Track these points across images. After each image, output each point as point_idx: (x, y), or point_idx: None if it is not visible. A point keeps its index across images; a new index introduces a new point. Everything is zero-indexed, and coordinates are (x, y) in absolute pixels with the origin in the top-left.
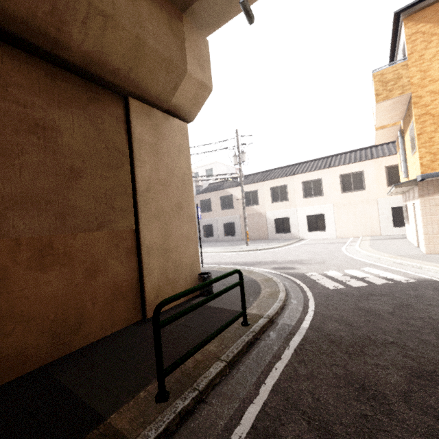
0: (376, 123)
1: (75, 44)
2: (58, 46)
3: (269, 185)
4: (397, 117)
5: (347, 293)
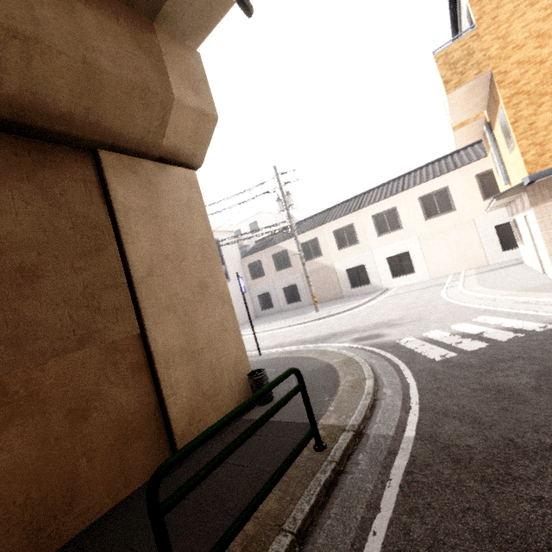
0: (452, 120)
1: None
2: None
3: (331, 228)
4: (478, 107)
5: (462, 364)
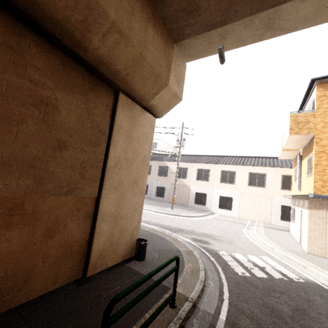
0: (285, 146)
1: (92, 48)
2: (79, 46)
3: (197, 167)
4: (300, 146)
5: (253, 284)
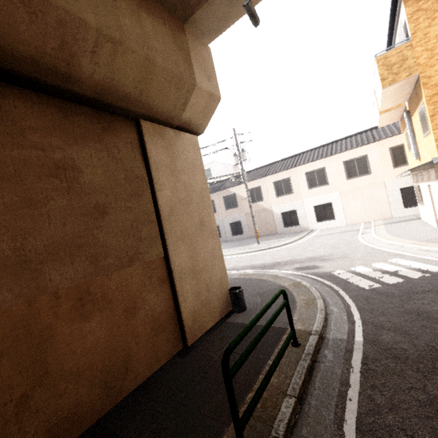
0: (381, 107)
1: (86, 76)
2: (69, 80)
3: (272, 180)
4: (402, 99)
5: (387, 293)
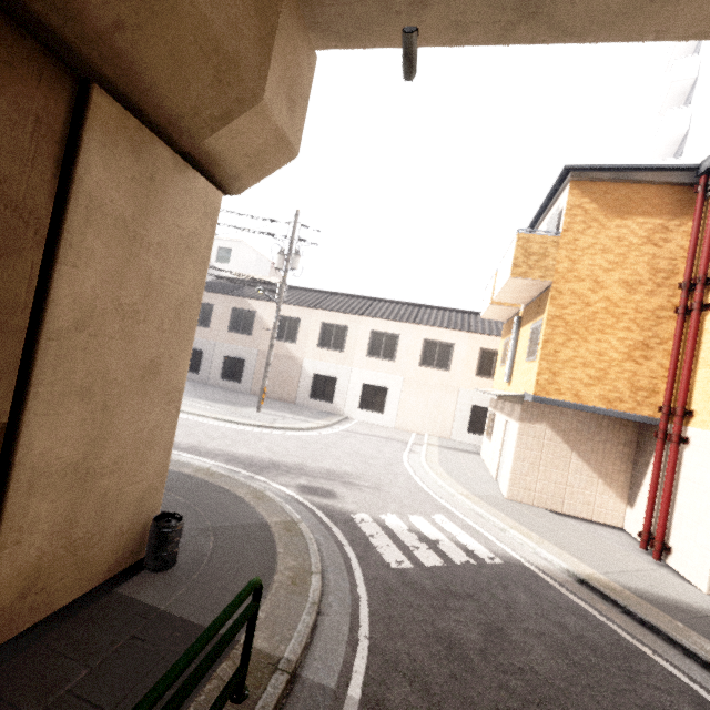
0: (497, 297)
1: None
2: None
3: (322, 318)
4: (522, 300)
5: (417, 586)
